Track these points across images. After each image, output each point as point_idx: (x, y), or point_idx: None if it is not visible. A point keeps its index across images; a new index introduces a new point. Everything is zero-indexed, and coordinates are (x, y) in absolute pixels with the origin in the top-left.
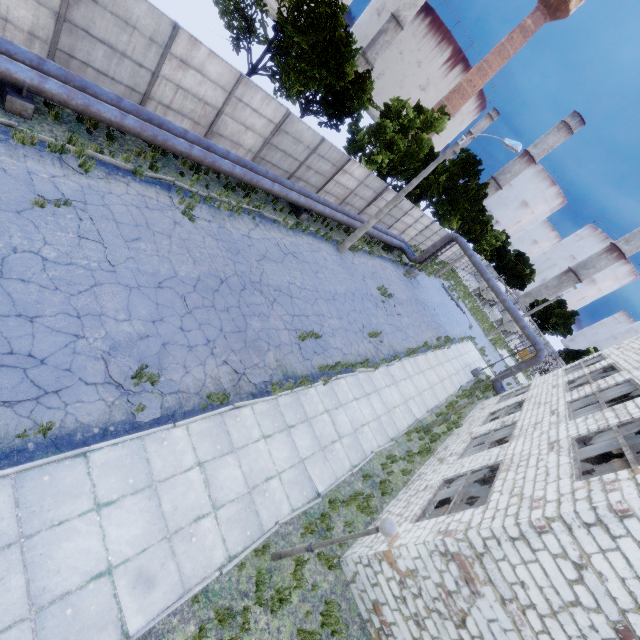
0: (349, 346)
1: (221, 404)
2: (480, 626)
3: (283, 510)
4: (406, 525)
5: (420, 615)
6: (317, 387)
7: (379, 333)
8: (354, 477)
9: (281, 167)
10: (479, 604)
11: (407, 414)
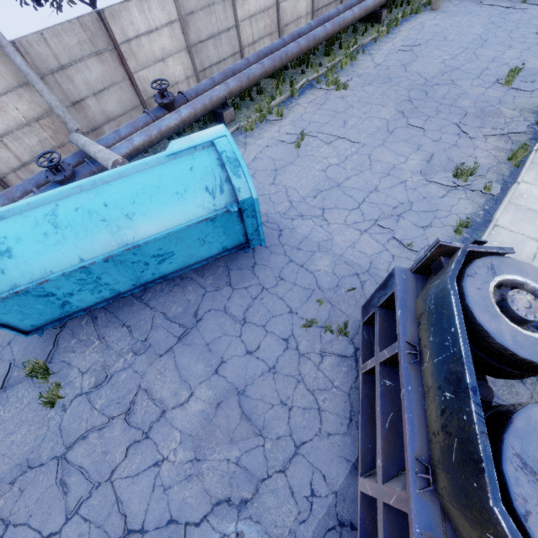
0: None
1: (522, 157)
2: None
3: None
4: None
5: None
6: None
7: None
8: None
9: (331, 1)
10: None
11: None
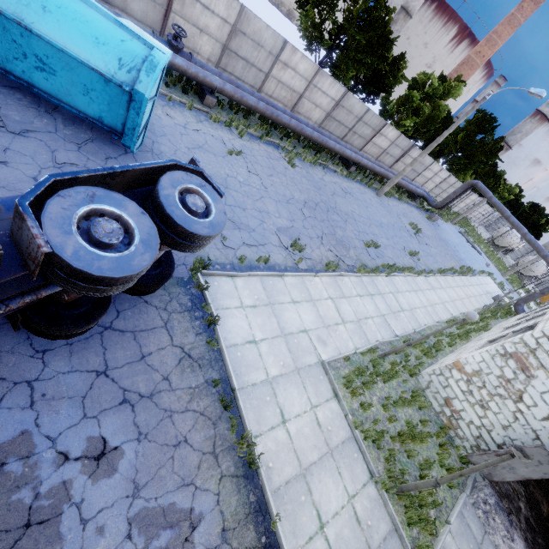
0: (397, 258)
1: (333, 271)
2: (534, 398)
3: (378, 337)
4: (466, 354)
5: (484, 400)
6: (382, 277)
7: (417, 252)
8: (416, 335)
9: (335, 134)
10: (533, 383)
11: (445, 311)
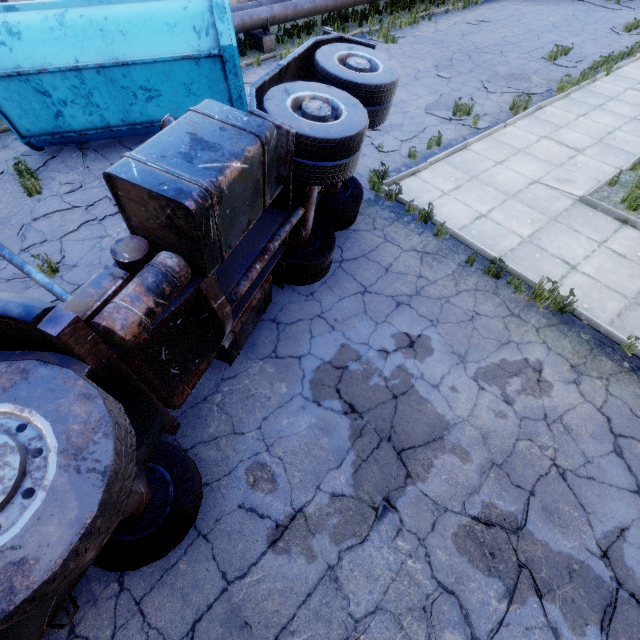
0: (608, 47)
1: (525, 110)
2: None
3: None
4: None
5: None
6: (601, 80)
7: (639, 19)
8: None
9: None
10: None
11: None
